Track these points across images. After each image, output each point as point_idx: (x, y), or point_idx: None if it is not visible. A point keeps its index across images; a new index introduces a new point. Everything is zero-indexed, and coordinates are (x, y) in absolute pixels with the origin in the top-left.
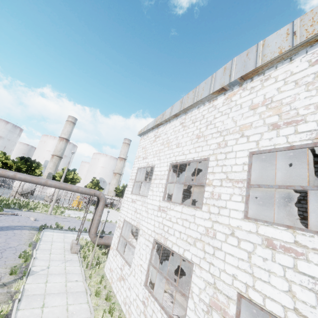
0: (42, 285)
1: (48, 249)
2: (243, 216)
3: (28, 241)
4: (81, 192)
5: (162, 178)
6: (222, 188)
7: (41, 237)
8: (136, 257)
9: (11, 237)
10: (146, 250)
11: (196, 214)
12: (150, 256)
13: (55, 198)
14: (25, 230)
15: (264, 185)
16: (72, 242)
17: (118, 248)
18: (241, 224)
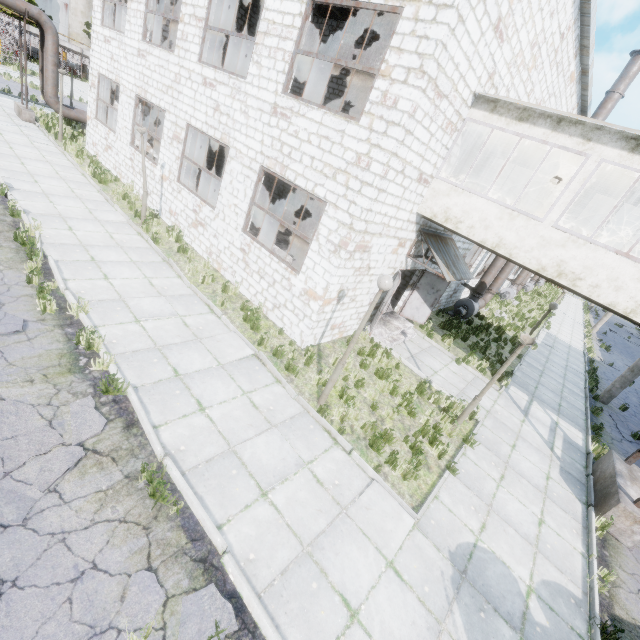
0: None
1: None
2: (198, 60)
3: None
4: None
5: (140, 2)
6: (190, 27)
7: None
8: (120, 120)
9: None
10: (129, 109)
11: (170, 60)
12: (134, 115)
13: None
14: None
15: (213, 28)
16: (16, 105)
17: (98, 118)
18: (195, 68)
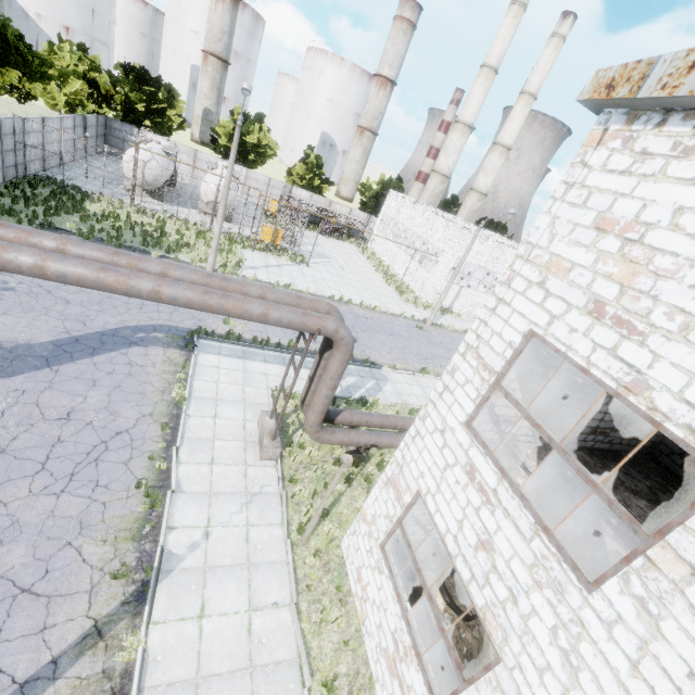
0: (192, 630)
1: (207, 438)
2: None
3: (160, 400)
4: (275, 323)
5: None
6: None
7: (192, 381)
8: None
9: (122, 384)
10: None
11: None
12: None
13: (218, 234)
14: (155, 347)
15: None
16: (261, 425)
17: (385, 546)
18: None
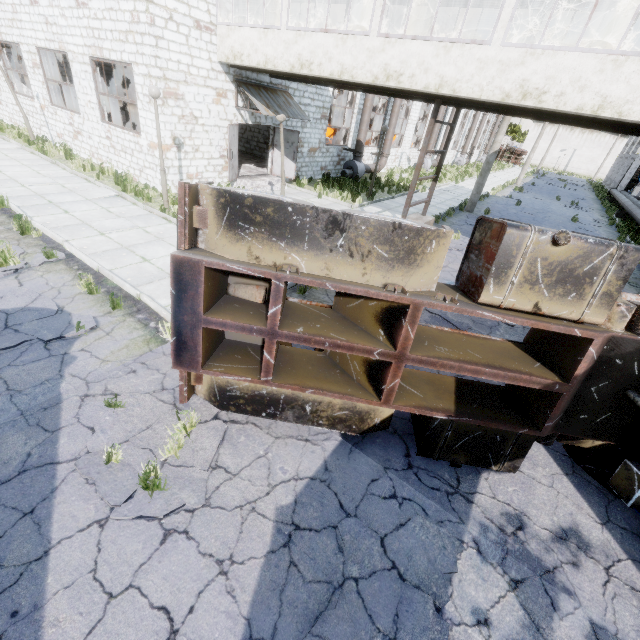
0: None
1: None
2: None
3: None
4: None
5: None
6: None
7: None
8: None
9: None
10: None
11: None
12: (2, 61)
13: None
14: None
15: None
16: None
17: None
18: None
